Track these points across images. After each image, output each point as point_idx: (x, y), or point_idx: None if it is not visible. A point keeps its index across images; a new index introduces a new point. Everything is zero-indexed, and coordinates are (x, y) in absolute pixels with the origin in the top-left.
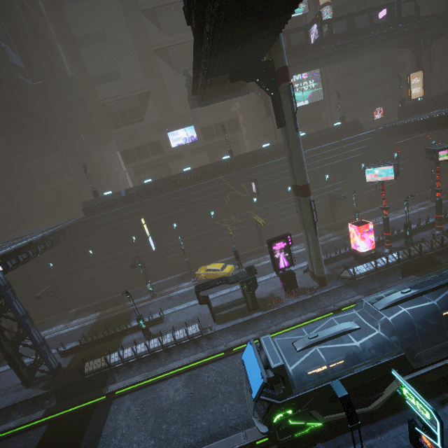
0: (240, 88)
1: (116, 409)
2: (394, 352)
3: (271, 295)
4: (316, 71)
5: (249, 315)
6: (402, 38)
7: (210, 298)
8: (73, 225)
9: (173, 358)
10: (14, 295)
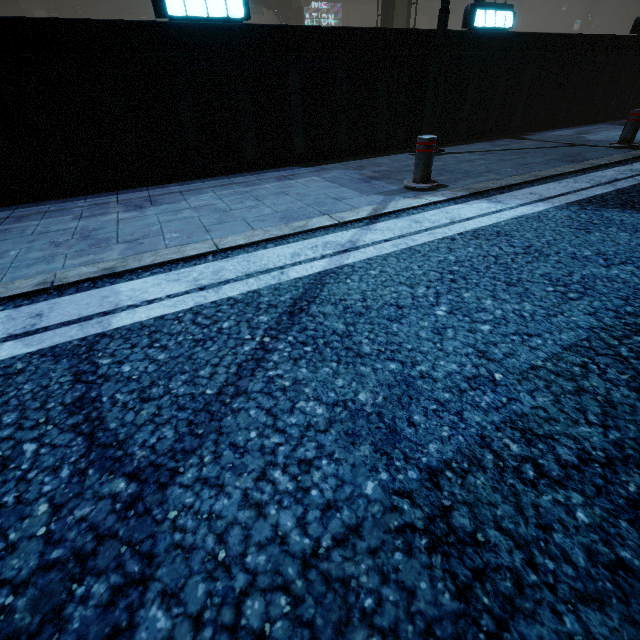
0: (255, 6)
1: None
2: None
3: None
4: (338, 3)
5: None
6: (419, 2)
7: None
8: None
9: None
10: None
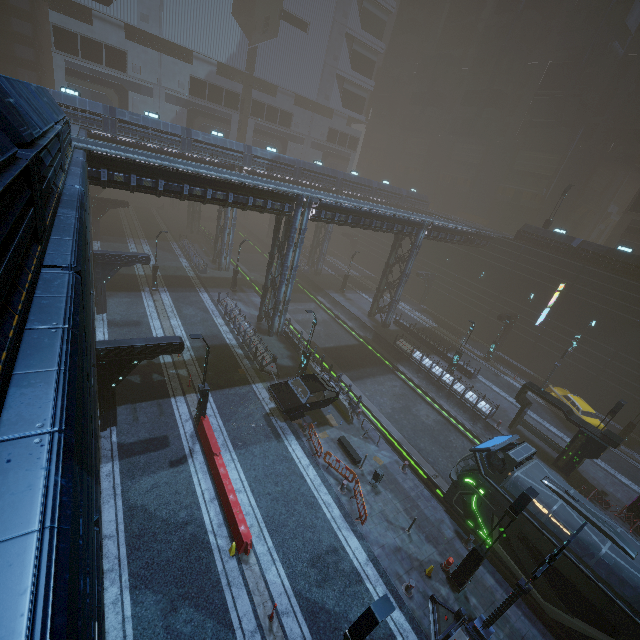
0: None
1: (390, 378)
2: (637, 612)
3: (603, 493)
4: None
5: (548, 465)
6: None
7: (531, 416)
8: (496, 239)
9: (448, 403)
10: (415, 256)
